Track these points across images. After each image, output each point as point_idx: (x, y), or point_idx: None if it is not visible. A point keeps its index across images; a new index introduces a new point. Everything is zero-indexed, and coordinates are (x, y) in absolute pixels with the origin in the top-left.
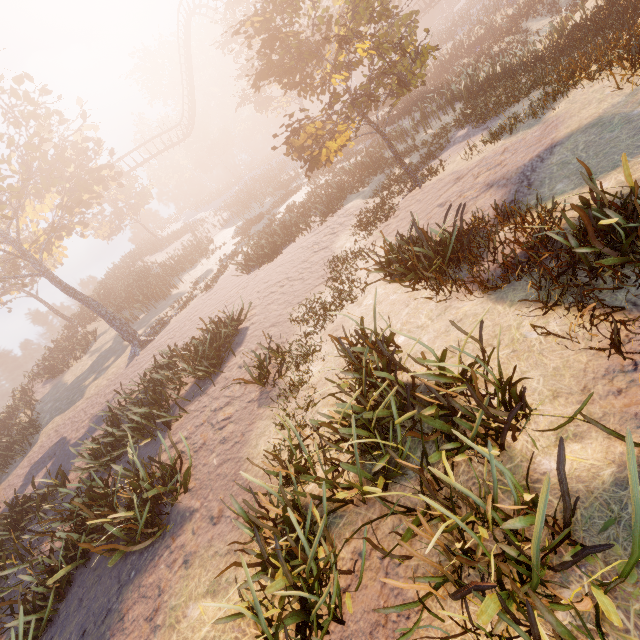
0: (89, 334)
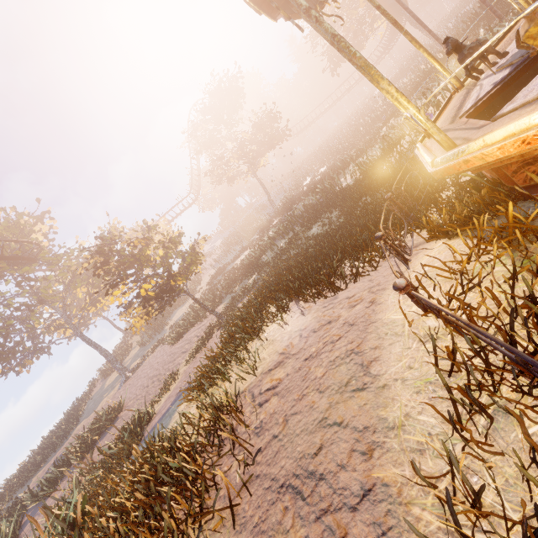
0: (129, 346)
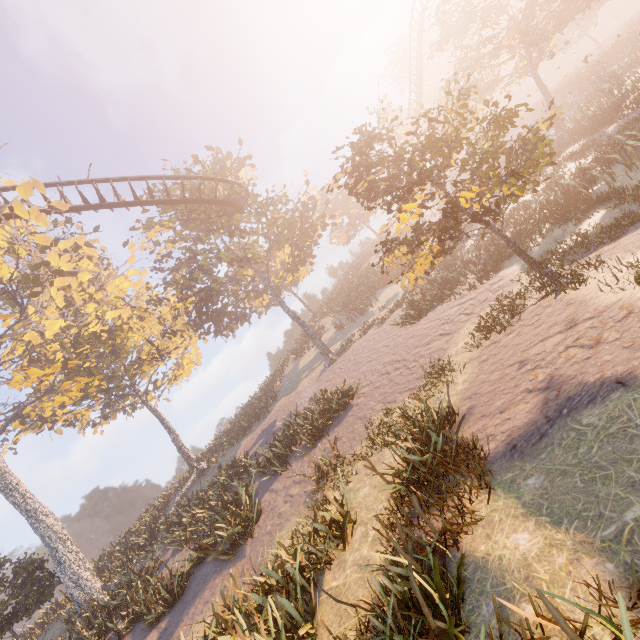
0: (320, 329)
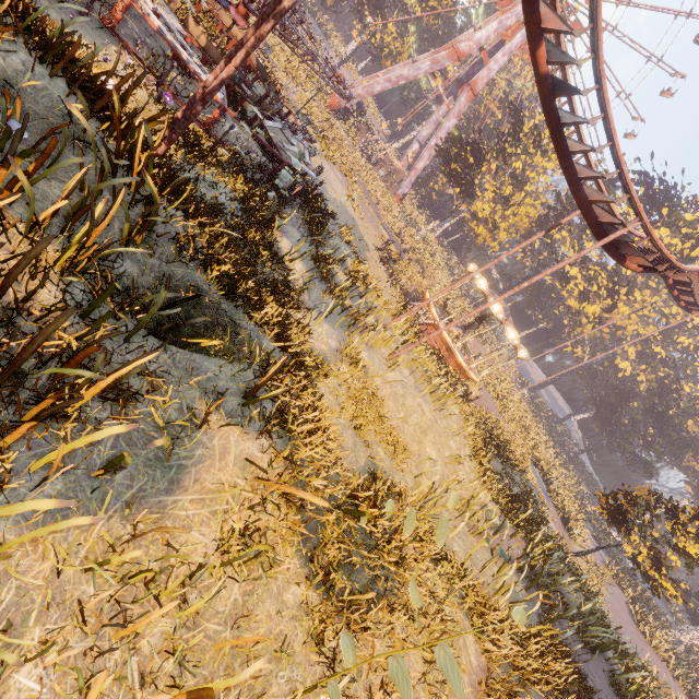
0: None
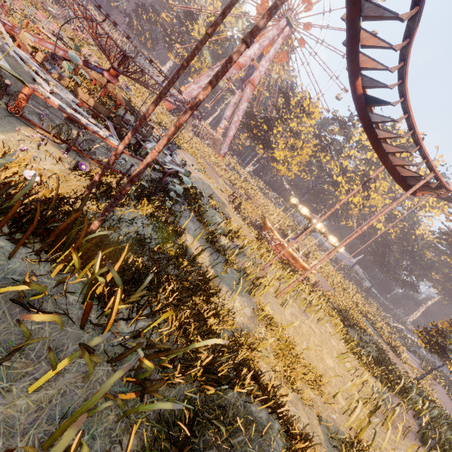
0: None
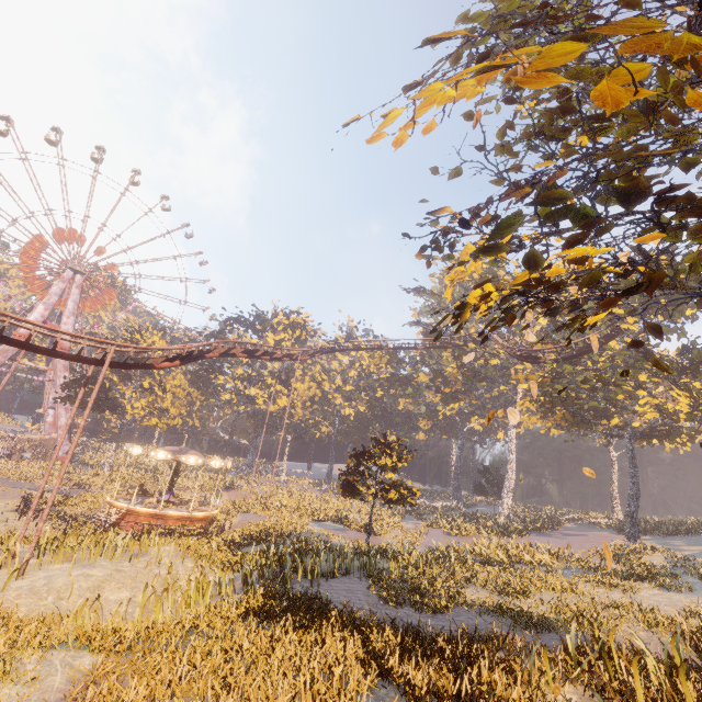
0: None
